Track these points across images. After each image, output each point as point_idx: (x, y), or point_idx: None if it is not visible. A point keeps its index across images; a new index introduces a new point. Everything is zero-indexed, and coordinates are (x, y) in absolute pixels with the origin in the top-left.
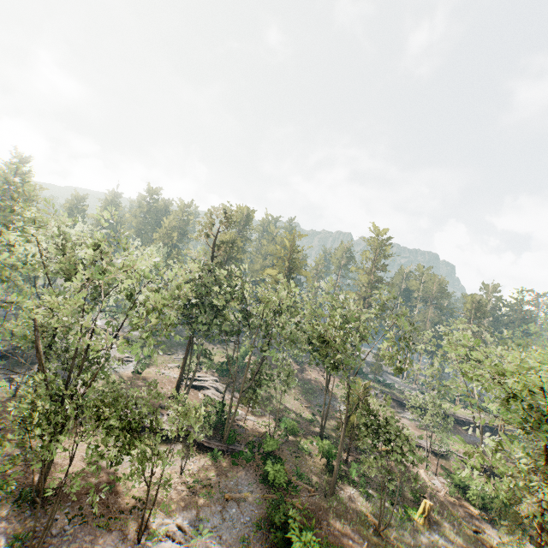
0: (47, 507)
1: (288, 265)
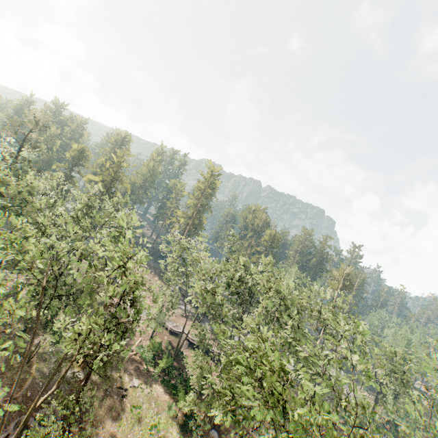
0: None
1: (113, 176)
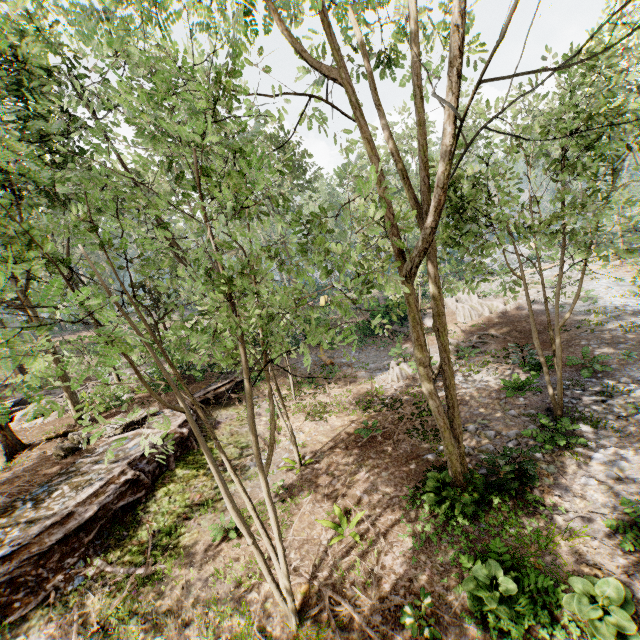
0: None
1: None
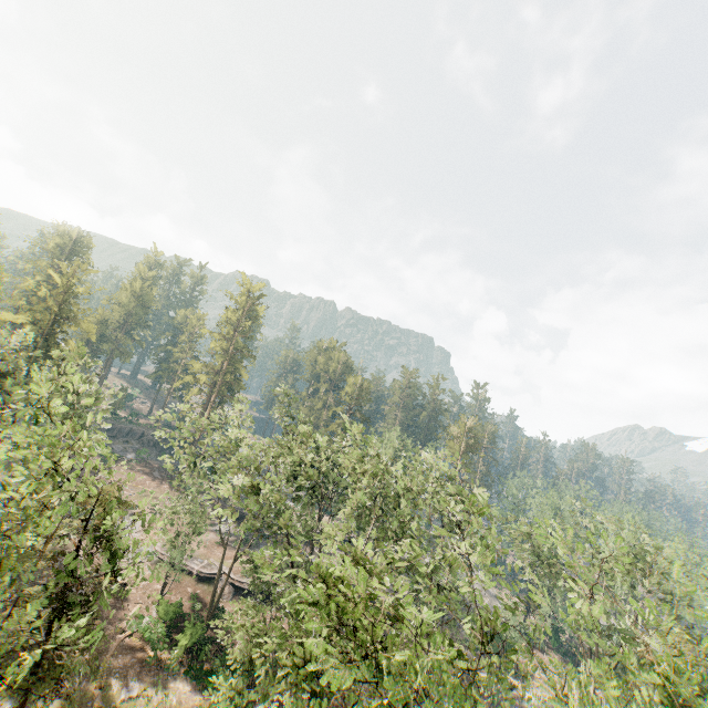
0: None
1: (57, 311)
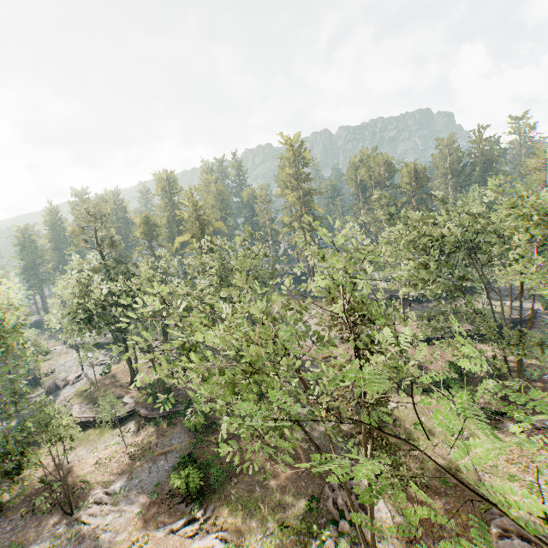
0: (9, 512)
1: (198, 223)
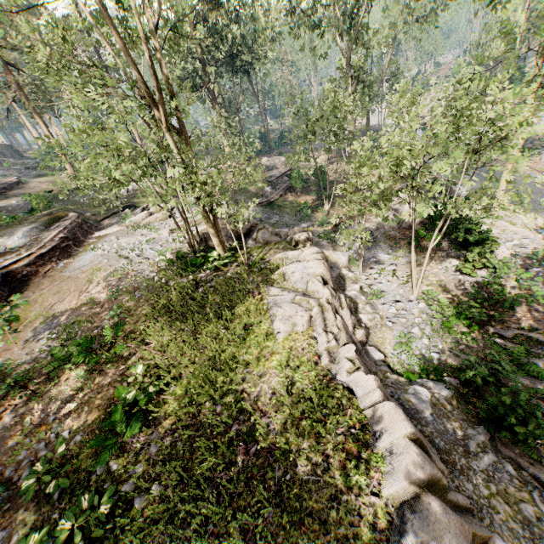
0: None
1: None
